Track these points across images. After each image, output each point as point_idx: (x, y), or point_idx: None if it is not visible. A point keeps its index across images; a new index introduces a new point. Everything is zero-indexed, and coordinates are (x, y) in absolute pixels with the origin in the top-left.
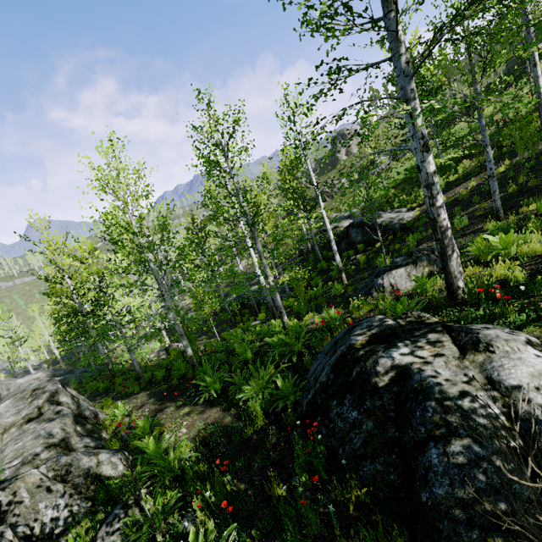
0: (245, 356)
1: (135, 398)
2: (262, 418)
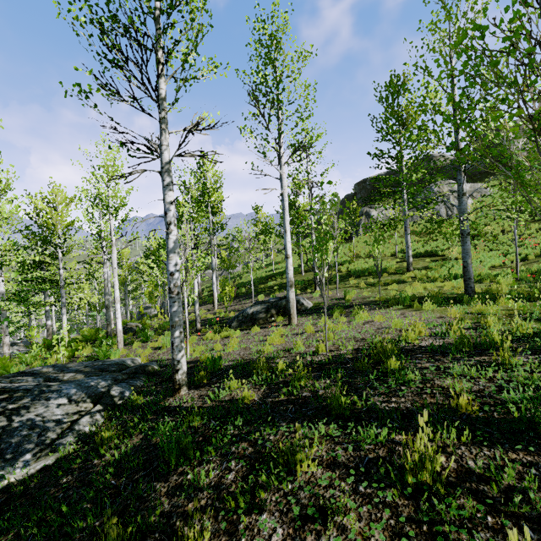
0: None
1: None
2: None
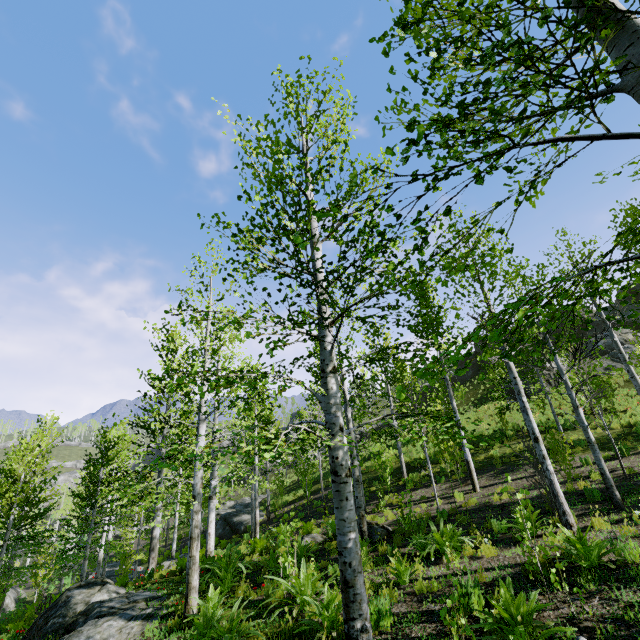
0: (29, 613)
1: None
2: None
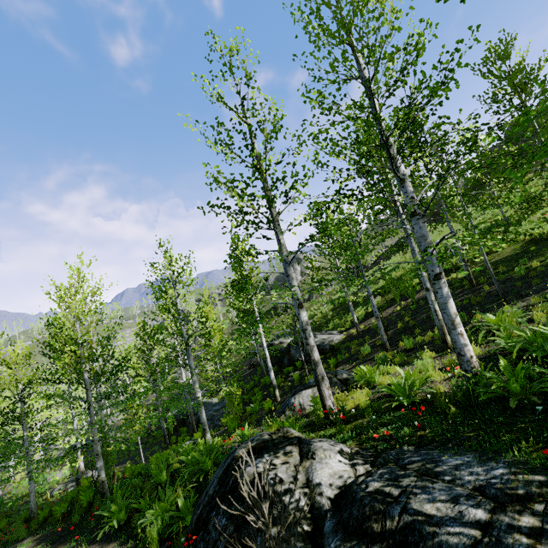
0: (159, 479)
1: (18, 546)
2: (157, 547)
